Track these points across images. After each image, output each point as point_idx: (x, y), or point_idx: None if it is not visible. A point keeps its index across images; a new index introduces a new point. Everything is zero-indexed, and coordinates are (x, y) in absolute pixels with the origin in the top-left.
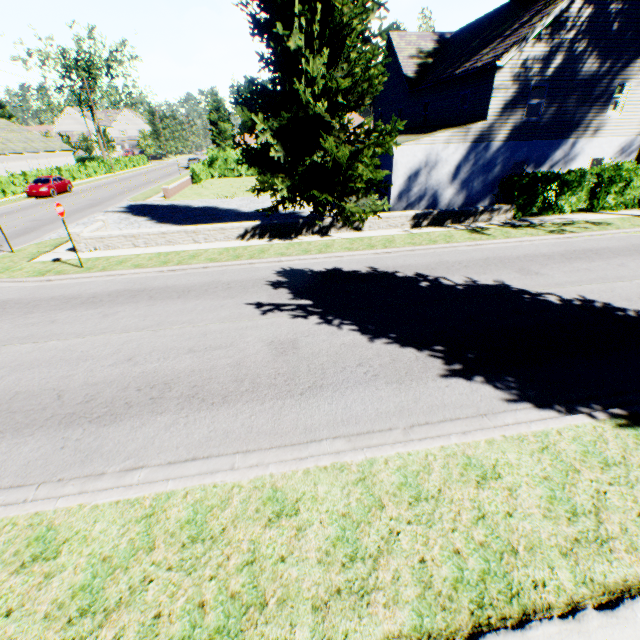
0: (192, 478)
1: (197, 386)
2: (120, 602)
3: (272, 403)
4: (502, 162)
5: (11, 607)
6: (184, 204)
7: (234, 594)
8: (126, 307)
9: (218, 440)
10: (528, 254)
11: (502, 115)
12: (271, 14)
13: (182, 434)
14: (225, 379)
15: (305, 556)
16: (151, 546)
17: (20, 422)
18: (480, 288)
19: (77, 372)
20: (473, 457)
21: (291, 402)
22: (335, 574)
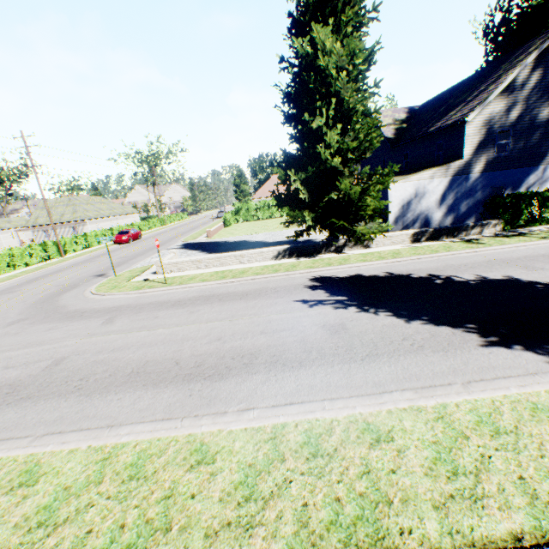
0: (297, 414)
1: (276, 355)
2: (272, 494)
3: (340, 366)
4: (481, 188)
5: (193, 492)
6: (222, 240)
7: (361, 493)
8: (204, 306)
9: (305, 391)
10: (527, 255)
11: (475, 154)
12: (297, 110)
13: (276, 387)
14: (296, 350)
15: (411, 470)
16: (282, 458)
17: (155, 379)
18: (491, 282)
19: (184, 348)
20: (538, 403)
21: (355, 365)
22: (443, 484)
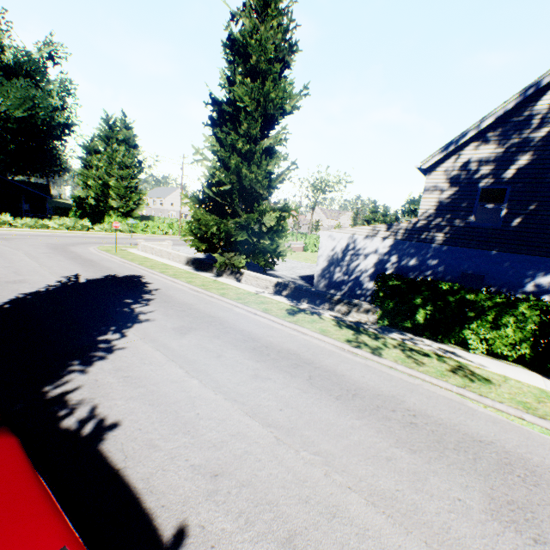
0: None
1: None
2: None
3: None
4: (442, 268)
5: None
6: None
7: None
8: (70, 262)
9: None
10: (249, 331)
11: (438, 216)
12: None
13: None
14: None
15: None
16: None
17: None
18: (127, 314)
19: None
20: None
21: None
22: None
